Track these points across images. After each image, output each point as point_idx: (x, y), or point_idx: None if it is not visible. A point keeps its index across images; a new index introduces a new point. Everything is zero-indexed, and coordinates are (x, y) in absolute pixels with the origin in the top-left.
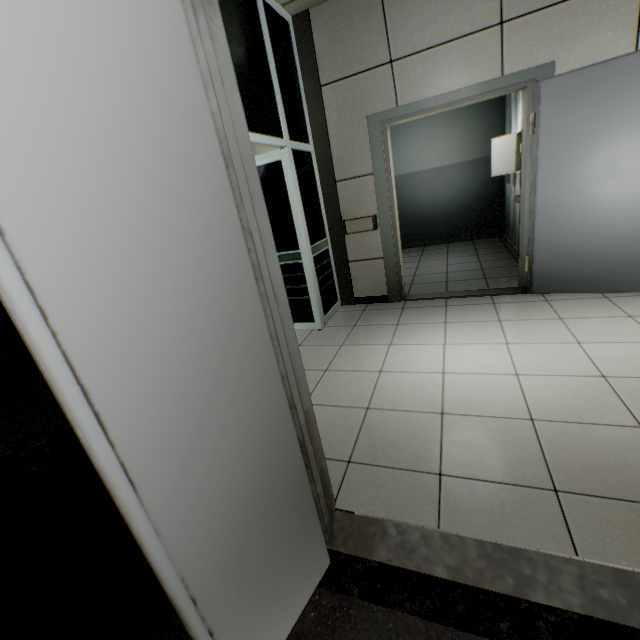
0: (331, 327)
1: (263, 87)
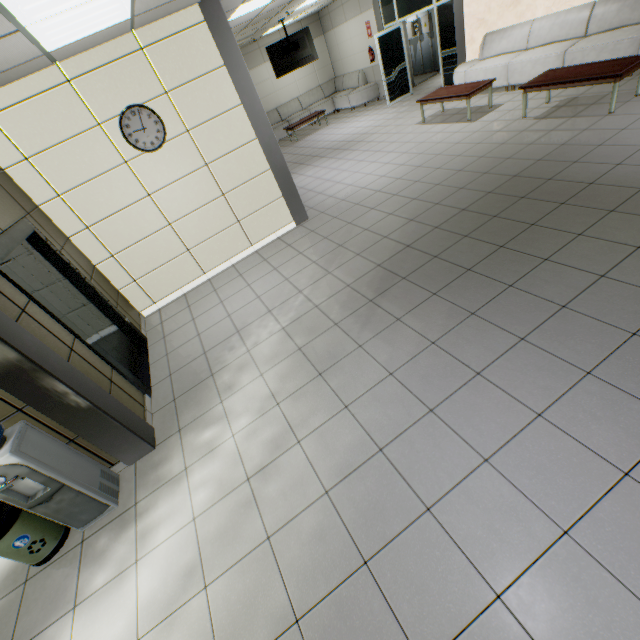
0: (413, 93)
1: (400, 0)
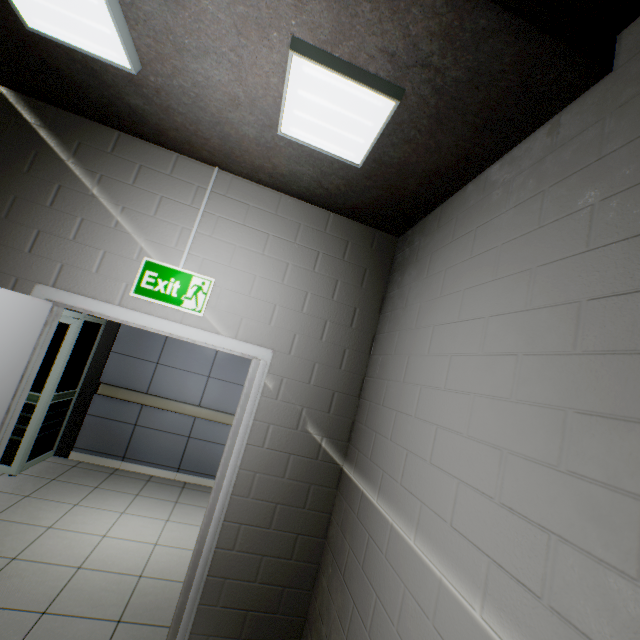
0: None
1: None
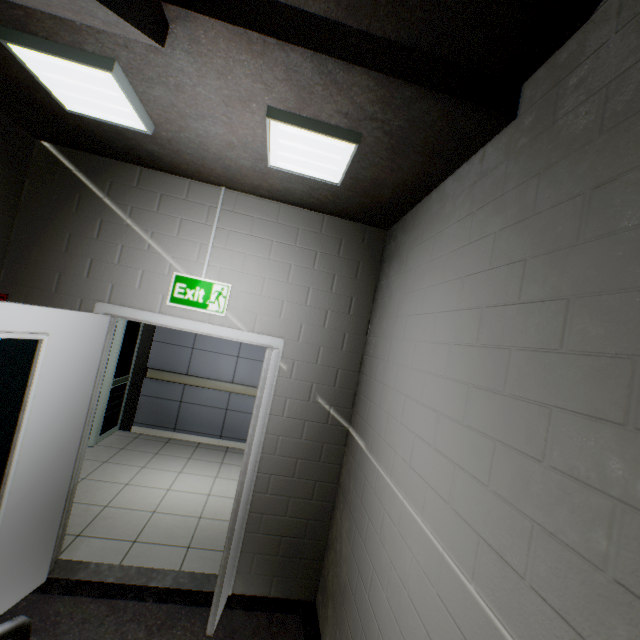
0: None
1: None
